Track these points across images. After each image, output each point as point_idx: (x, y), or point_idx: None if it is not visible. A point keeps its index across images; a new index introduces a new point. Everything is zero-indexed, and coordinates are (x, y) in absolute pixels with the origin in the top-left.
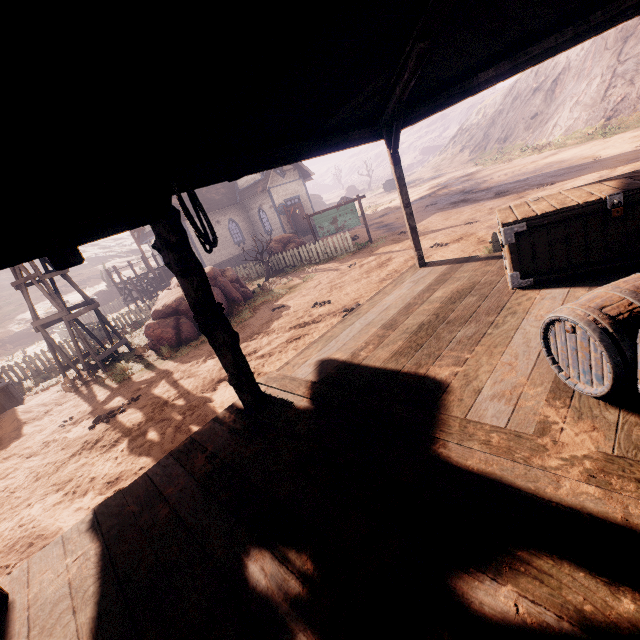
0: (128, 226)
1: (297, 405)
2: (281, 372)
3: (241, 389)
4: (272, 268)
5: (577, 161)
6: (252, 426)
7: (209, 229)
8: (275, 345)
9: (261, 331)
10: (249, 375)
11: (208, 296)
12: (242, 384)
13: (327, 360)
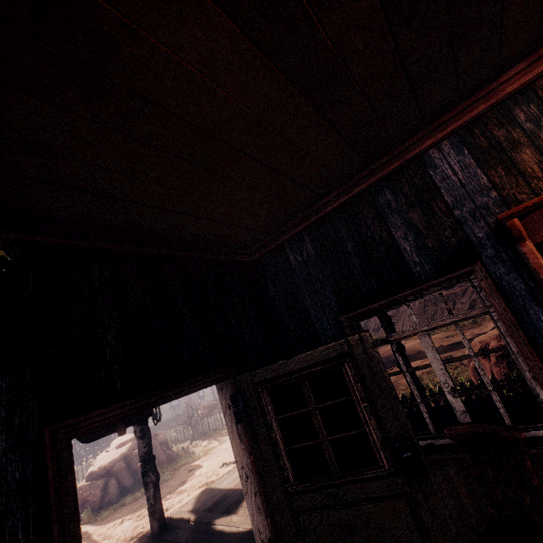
0: (139, 422)
1: (185, 526)
2: (181, 509)
3: (153, 516)
4: (198, 431)
5: (410, 352)
6: (155, 542)
7: (158, 412)
8: (184, 502)
9: (176, 490)
10: (160, 505)
11: (150, 450)
12: (155, 512)
13: (210, 498)
